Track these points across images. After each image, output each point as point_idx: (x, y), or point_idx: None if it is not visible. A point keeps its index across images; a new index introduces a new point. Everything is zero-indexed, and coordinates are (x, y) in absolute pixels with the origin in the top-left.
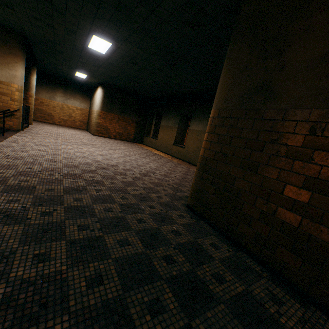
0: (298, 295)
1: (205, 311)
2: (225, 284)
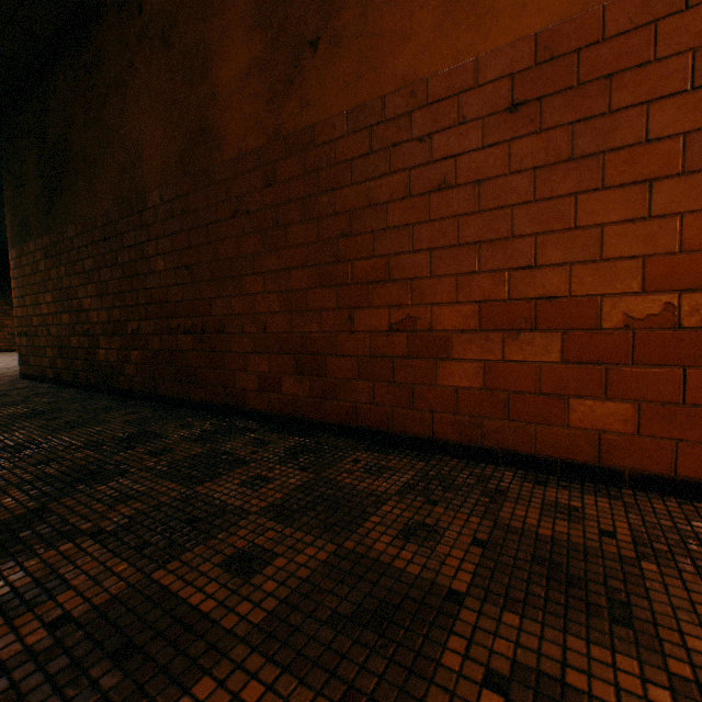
0: (69, 388)
1: None
2: None
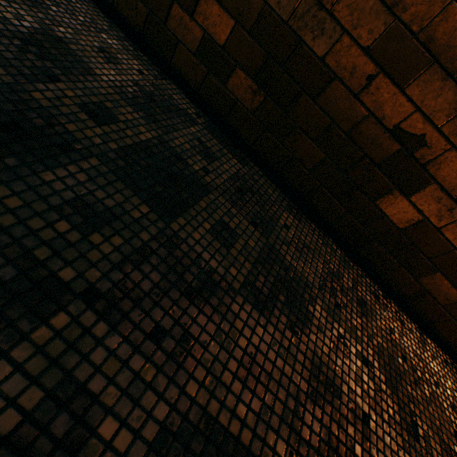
0: (239, 151)
1: (37, 173)
2: (114, 127)
